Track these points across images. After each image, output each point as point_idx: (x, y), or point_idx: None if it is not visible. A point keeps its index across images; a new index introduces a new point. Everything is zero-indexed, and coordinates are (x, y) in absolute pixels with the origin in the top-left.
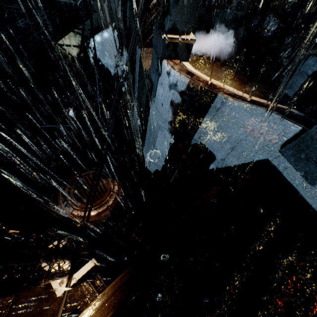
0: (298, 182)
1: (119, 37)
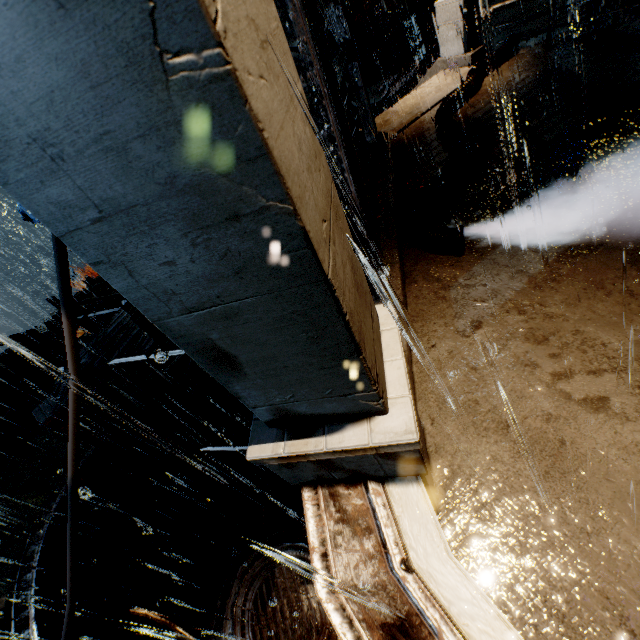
0: None
1: None
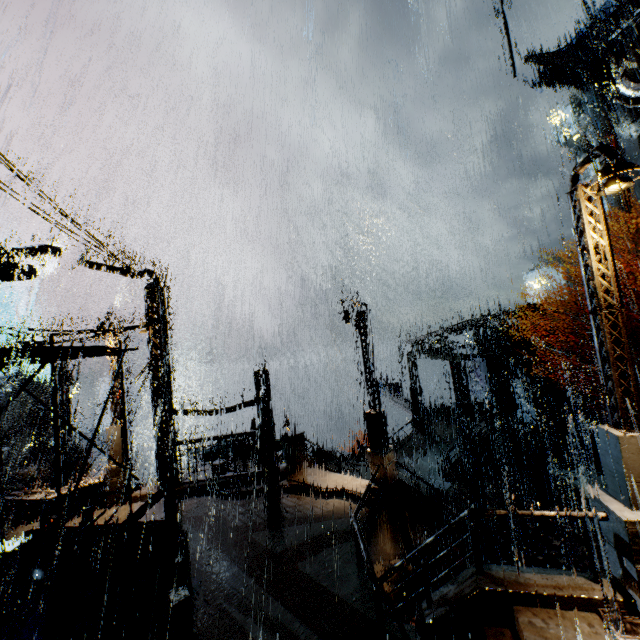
0: None
1: None
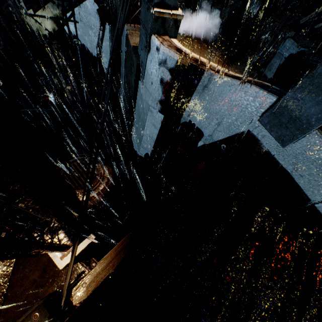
0: (273, 147)
1: (100, 13)
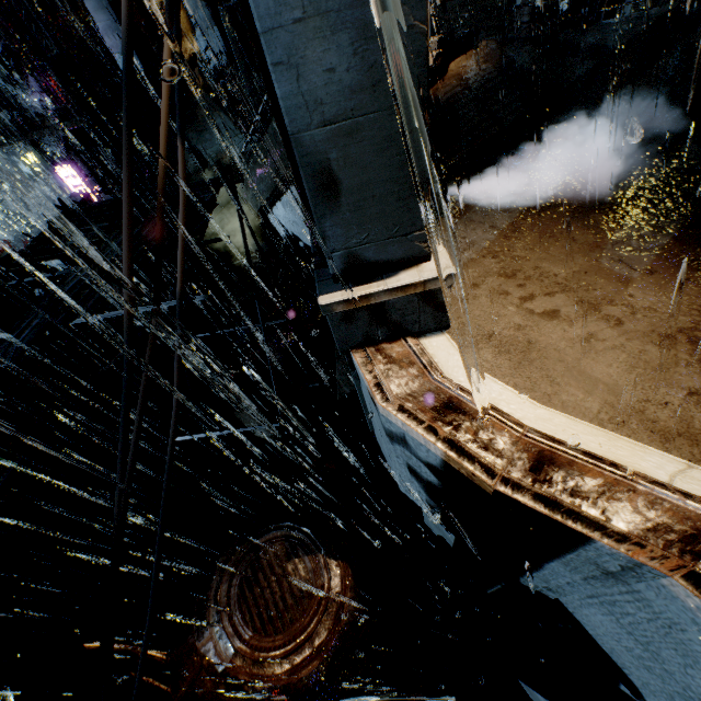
0: None
1: None
